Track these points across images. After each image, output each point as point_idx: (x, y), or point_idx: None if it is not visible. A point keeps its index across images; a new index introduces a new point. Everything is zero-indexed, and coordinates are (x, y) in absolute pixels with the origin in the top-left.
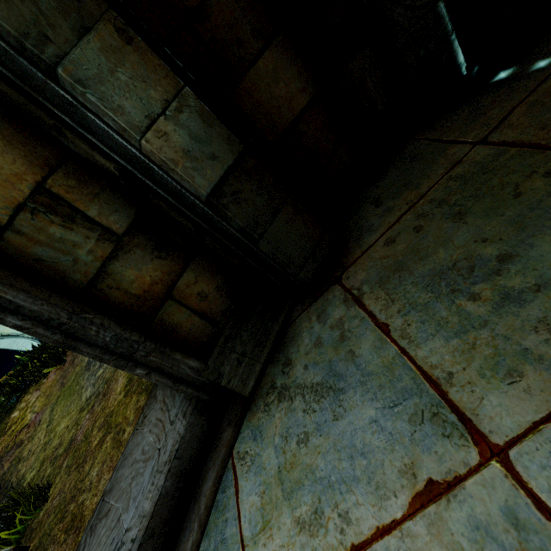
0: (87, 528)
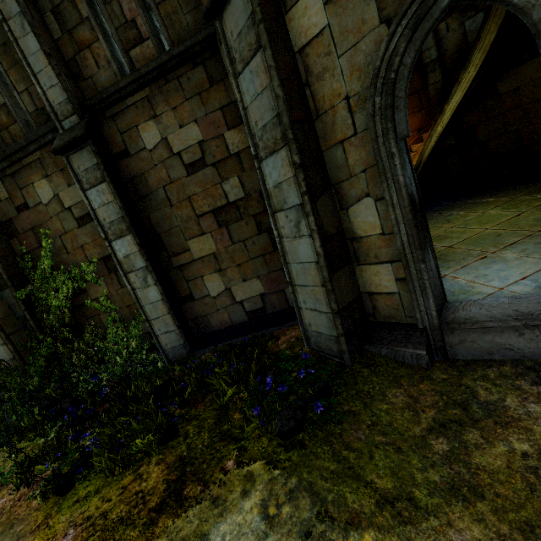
0: (535, 318)
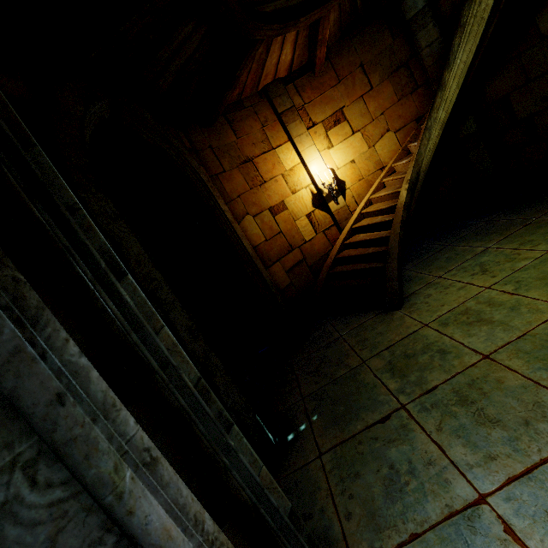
0: None
